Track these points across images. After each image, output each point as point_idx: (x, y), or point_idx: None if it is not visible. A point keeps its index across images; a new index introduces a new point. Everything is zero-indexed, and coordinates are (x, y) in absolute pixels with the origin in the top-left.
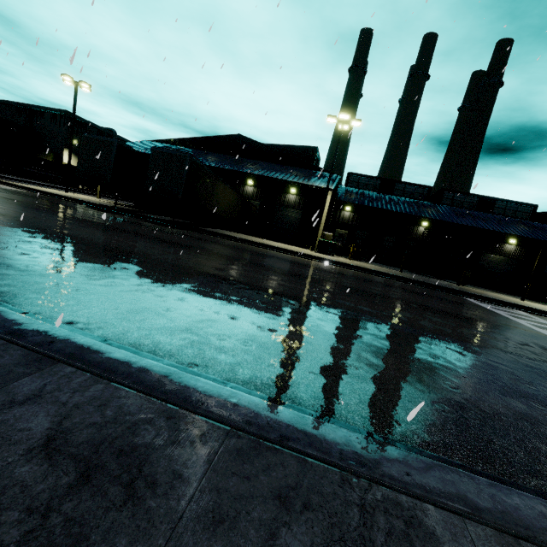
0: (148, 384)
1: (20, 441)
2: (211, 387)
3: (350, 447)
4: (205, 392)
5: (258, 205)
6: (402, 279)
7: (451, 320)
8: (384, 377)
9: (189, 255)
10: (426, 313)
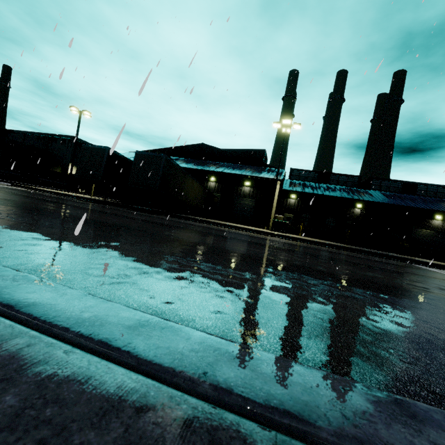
0: (106, 337)
1: None
2: (214, 343)
3: None
4: (206, 352)
5: (219, 196)
6: (351, 249)
7: (419, 280)
8: (408, 334)
9: (165, 229)
10: (393, 274)
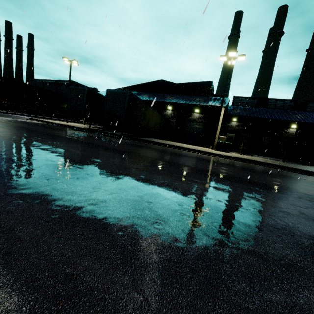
0: None
1: None
2: None
3: None
4: None
5: (175, 122)
6: (288, 168)
7: None
8: None
9: (117, 159)
10: None
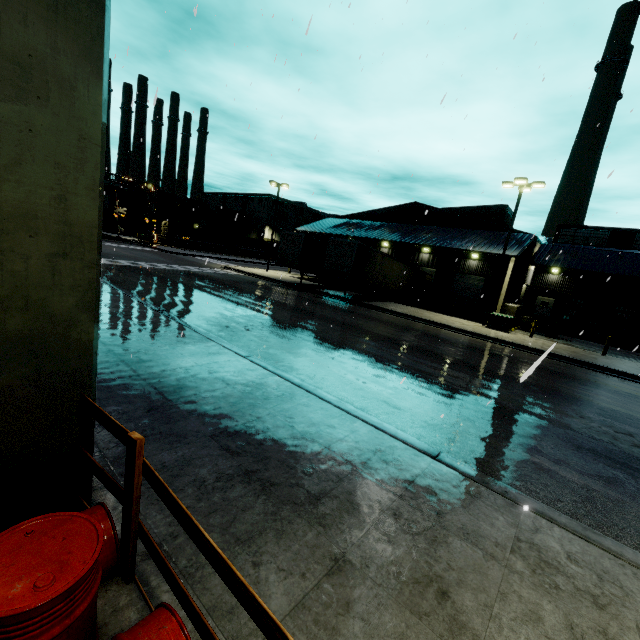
0: (298, 384)
1: (272, 387)
2: (316, 389)
3: (349, 408)
4: (314, 389)
5: (434, 273)
6: (583, 363)
7: (562, 404)
8: (410, 410)
9: (342, 333)
10: (538, 395)
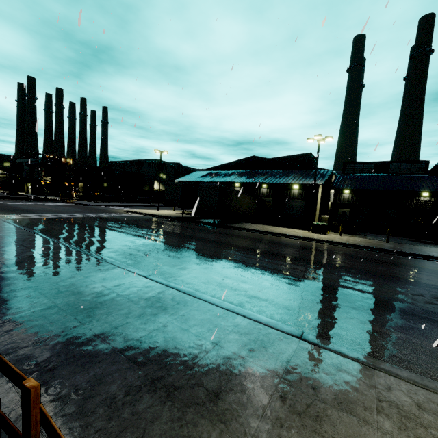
0: (189, 293)
1: (168, 298)
2: (203, 294)
3: (230, 307)
4: (201, 295)
5: (271, 200)
6: (377, 249)
7: (373, 279)
8: (273, 300)
9: (216, 248)
10: (356, 275)
